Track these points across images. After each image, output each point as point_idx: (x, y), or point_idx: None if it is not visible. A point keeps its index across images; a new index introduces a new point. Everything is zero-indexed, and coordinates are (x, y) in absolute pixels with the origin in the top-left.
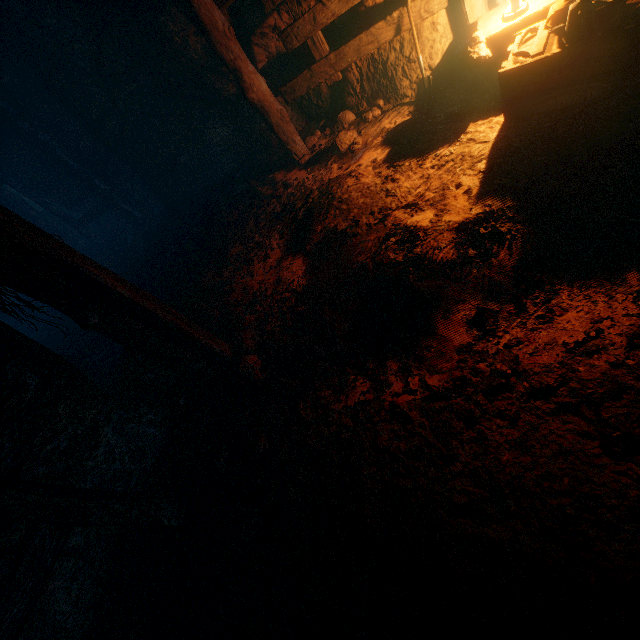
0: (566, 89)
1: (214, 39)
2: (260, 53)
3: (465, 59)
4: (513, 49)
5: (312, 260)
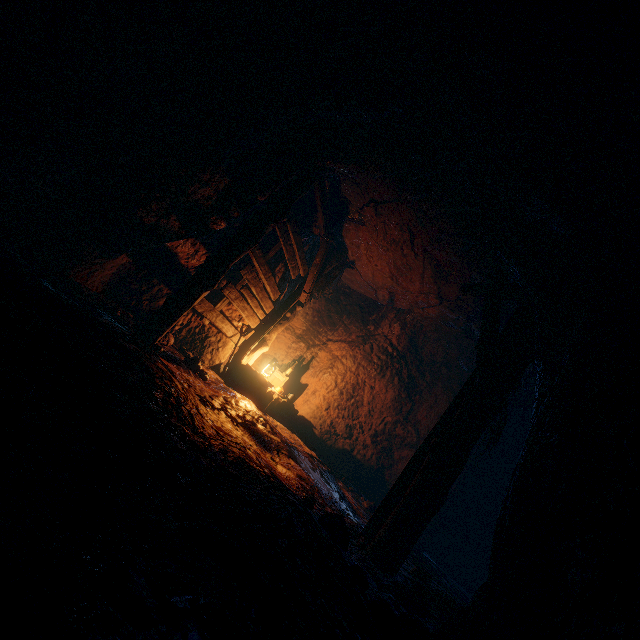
0: (283, 416)
1: (248, 251)
2: (179, 241)
3: (266, 382)
4: (278, 393)
5: (298, 463)
